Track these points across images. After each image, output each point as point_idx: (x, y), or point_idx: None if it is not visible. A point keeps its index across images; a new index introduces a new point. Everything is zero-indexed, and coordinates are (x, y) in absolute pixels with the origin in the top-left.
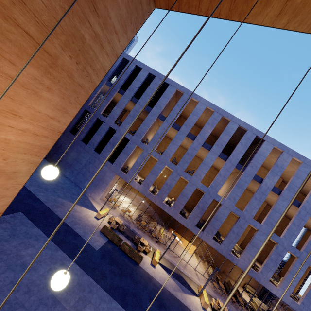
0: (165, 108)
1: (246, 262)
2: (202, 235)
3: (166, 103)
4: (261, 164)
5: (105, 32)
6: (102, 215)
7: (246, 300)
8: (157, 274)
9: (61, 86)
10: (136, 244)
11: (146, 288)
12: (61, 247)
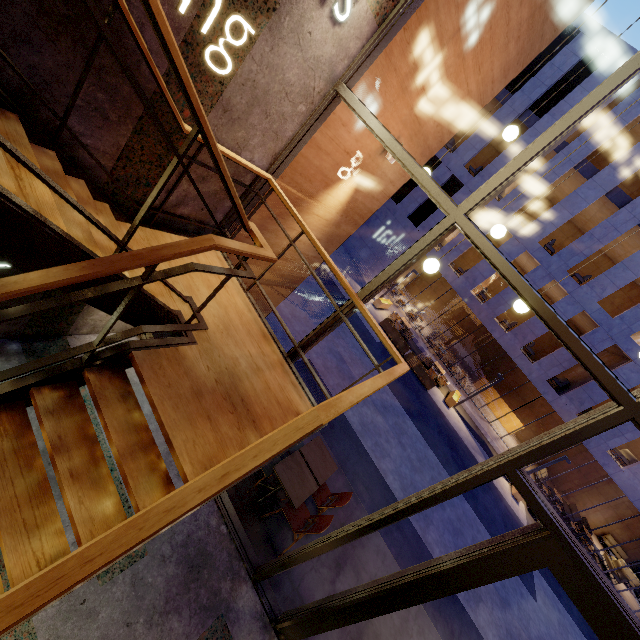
0: None
1: (636, 481)
2: (556, 401)
3: None
4: None
5: None
6: (383, 305)
7: (597, 548)
8: (450, 417)
9: (528, 35)
10: (426, 367)
11: (435, 420)
12: None
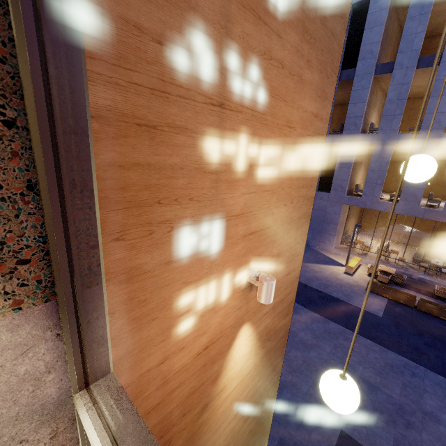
0: (381, 47)
1: None
2: None
3: (380, 37)
4: None
5: None
6: (354, 267)
7: None
8: None
9: (317, 48)
10: (445, 300)
11: None
12: (330, 318)
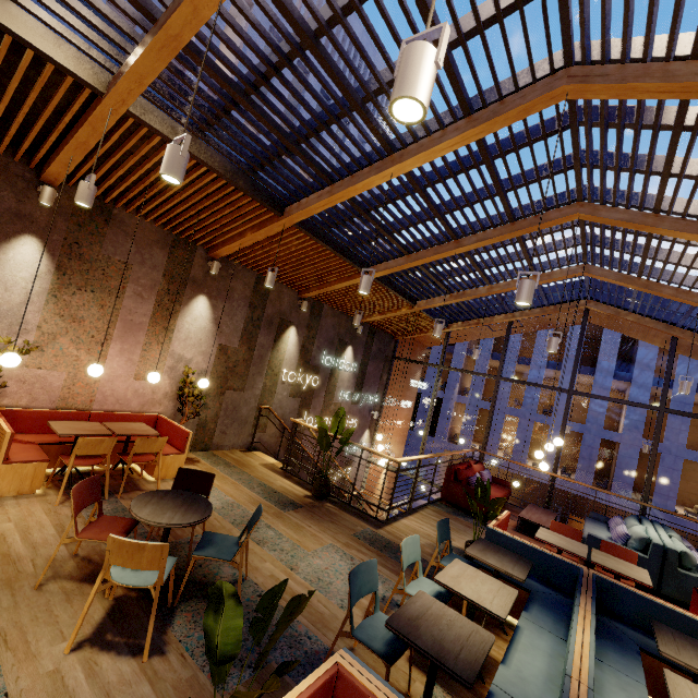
0: None
1: None
2: (610, 499)
3: None
4: (655, 359)
5: (415, 375)
6: None
7: None
8: None
9: (408, 402)
10: None
11: None
12: None
